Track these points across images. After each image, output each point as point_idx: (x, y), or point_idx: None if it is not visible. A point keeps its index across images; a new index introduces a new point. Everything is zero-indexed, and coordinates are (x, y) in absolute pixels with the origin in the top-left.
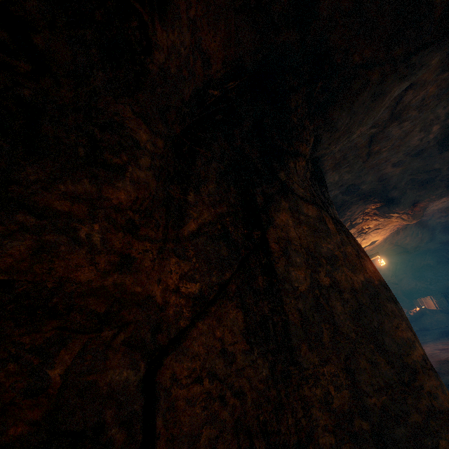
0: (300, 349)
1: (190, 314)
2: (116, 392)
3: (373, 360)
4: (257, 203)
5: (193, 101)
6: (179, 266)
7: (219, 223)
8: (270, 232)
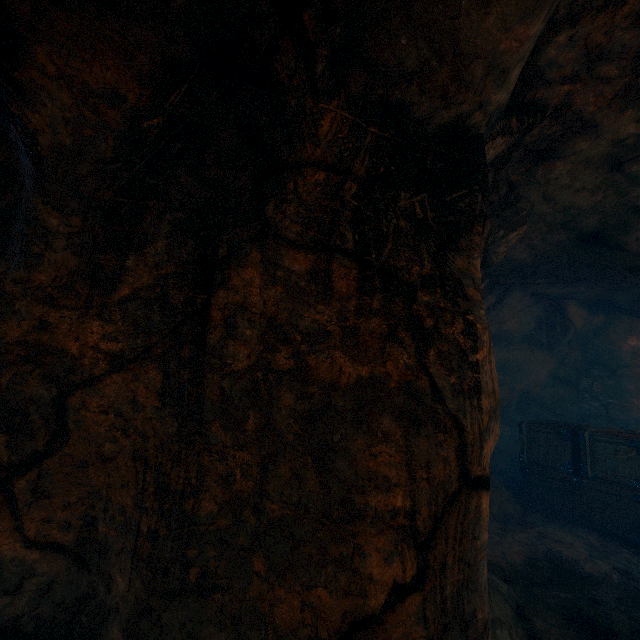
0: (212, 424)
1: (107, 366)
2: (36, 399)
3: (300, 473)
4: (218, 257)
5: (124, 150)
6: (104, 328)
7: (159, 286)
8: (218, 296)
